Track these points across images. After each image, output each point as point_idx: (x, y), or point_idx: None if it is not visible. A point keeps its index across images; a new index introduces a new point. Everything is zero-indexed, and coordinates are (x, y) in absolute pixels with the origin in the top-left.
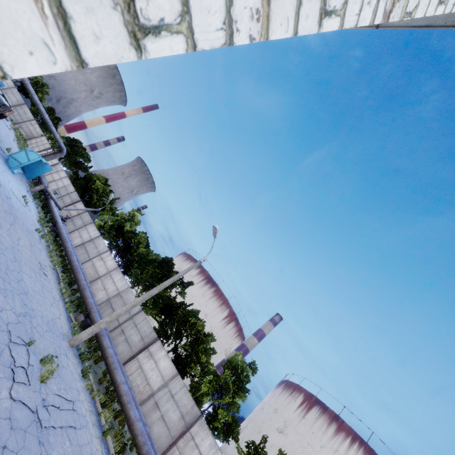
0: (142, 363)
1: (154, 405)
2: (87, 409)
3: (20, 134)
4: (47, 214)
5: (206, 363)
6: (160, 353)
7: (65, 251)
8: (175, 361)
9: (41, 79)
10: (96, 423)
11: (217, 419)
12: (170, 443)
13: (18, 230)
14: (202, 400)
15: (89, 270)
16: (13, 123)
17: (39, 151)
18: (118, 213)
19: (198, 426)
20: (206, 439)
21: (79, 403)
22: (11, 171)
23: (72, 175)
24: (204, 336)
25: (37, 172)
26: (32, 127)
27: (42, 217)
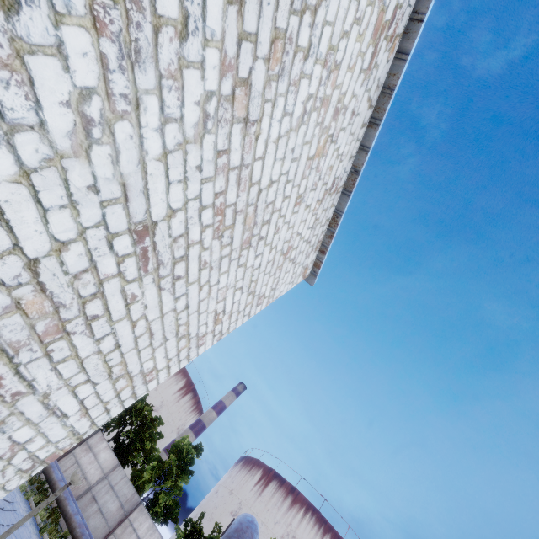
0: (79, 458)
1: (91, 499)
2: (23, 509)
3: None
4: None
5: (151, 449)
6: (100, 445)
7: None
8: (115, 451)
9: None
10: (32, 522)
11: (158, 504)
12: (108, 533)
13: None
14: (144, 487)
15: None
16: None
17: None
18: None
19: (138, 512)
20: (145, 523)
21: (17, 504)
22: None
23: None
24: (151, 421)
25: None
26: None
27: None
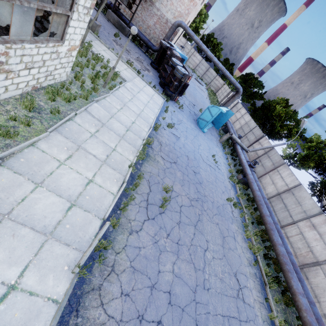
0: None
1: None
2: None
3: (211, 91)
4: (236, 159)
5: None
6: None
7: (262, 220)
8: None
9: (216, 41)
10: None
11: None
12: None
13: (205, 226)
14: None
15: (297, 241)
16: (206, 85)
17: (223, 97)
18: (311, 138)
19: None
20: None
21: None
22: (202, 131)
23: (250, 107)
24: None
25: (222, 121)
26: (217, 82)
27: (231, 171)
